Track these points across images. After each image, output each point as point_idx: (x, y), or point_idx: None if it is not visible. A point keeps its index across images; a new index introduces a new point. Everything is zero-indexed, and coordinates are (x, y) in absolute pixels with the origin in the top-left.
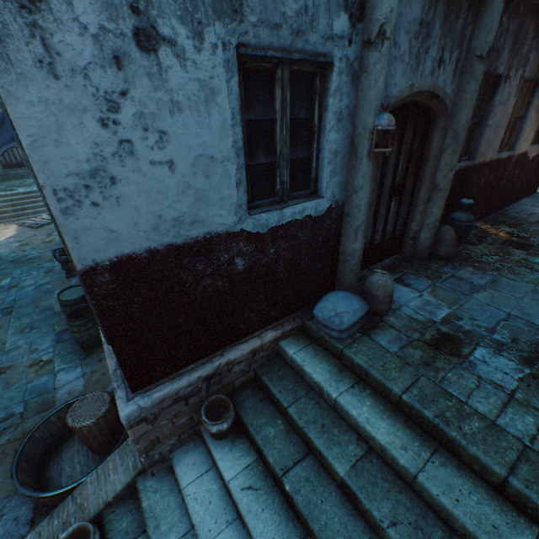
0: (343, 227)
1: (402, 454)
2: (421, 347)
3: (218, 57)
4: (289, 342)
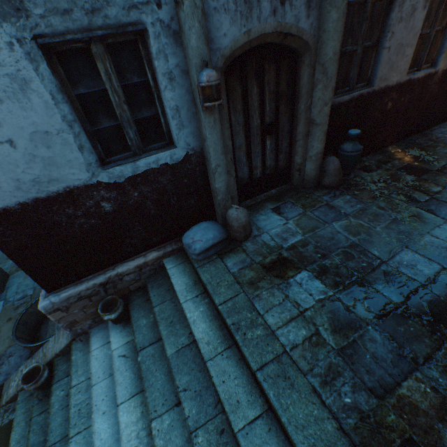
0: (207, 169)
1: (204, 347)
2: (257, 269)
3: (18, 52)
4: (170, 260)
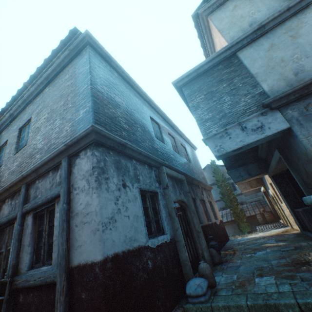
0: (178, 248)
1: None
2: (238, 287)
3: (136, 190)
4: None
